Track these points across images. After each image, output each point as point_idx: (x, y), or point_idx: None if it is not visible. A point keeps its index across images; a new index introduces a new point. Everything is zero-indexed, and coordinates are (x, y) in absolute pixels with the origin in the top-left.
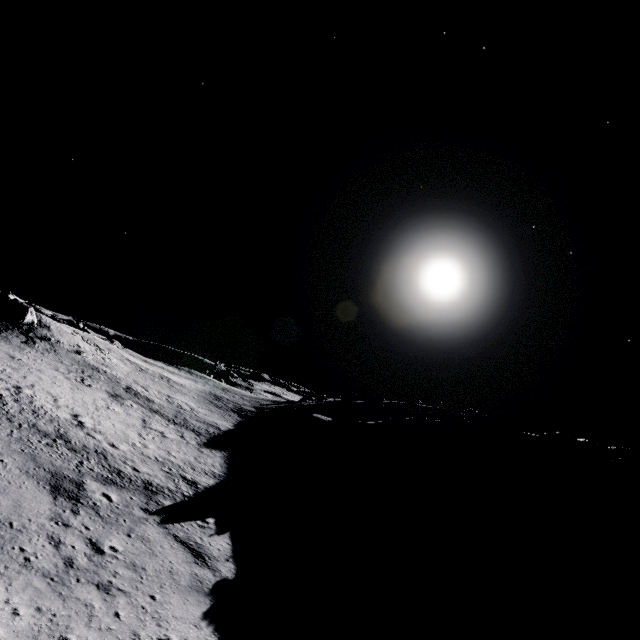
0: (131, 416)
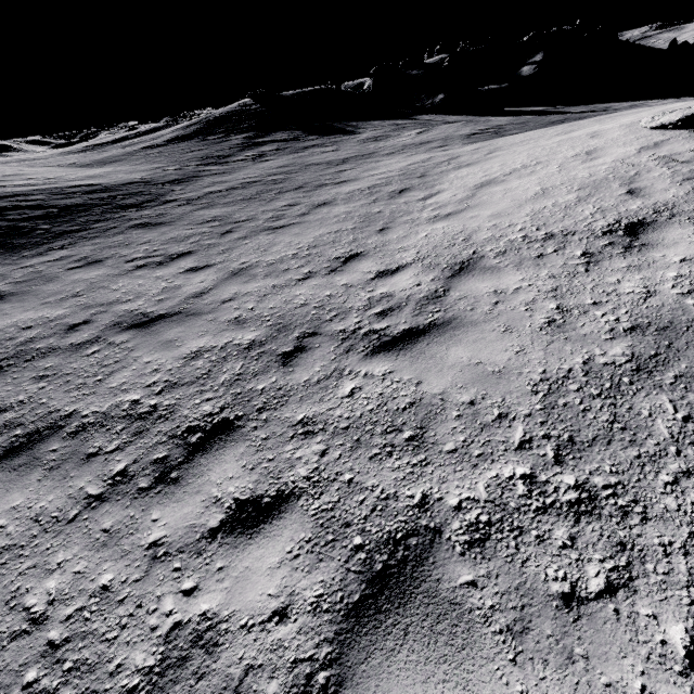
0: None
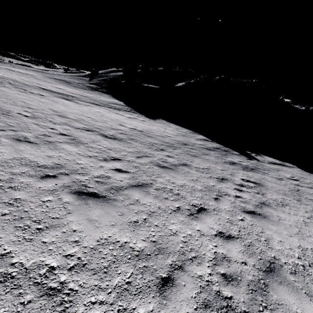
0: (110, 113)
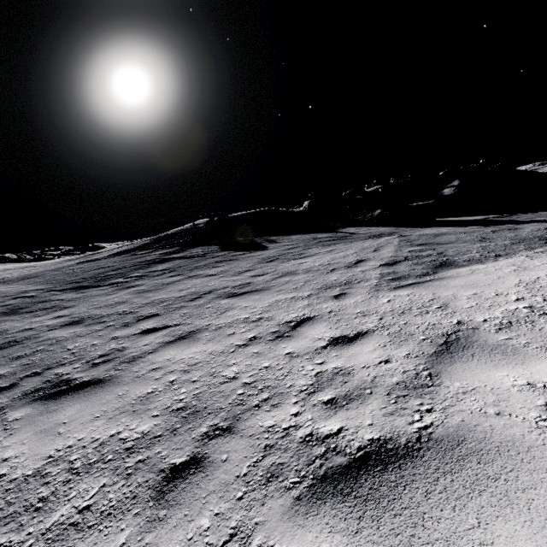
0: None
